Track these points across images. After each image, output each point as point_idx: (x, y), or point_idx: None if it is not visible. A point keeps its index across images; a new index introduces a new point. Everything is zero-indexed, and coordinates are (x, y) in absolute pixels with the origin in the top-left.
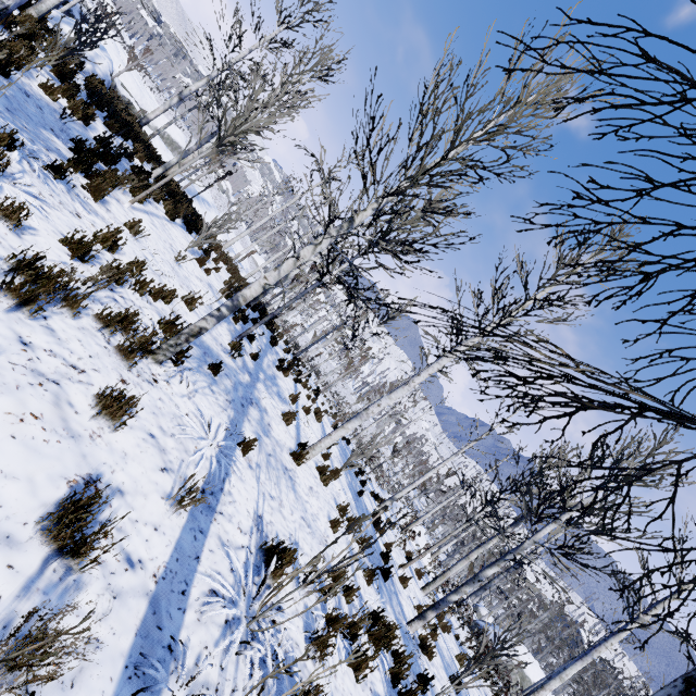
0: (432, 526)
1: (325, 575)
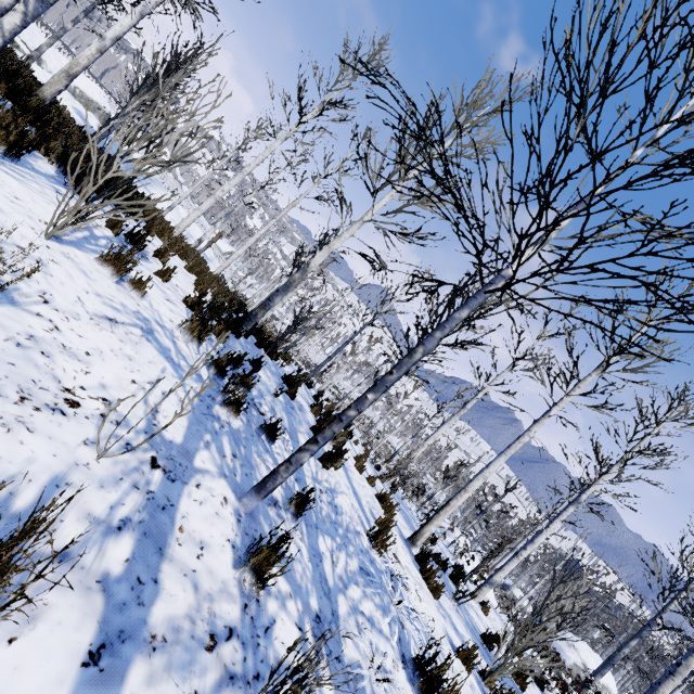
0: (464, 524)
1: None
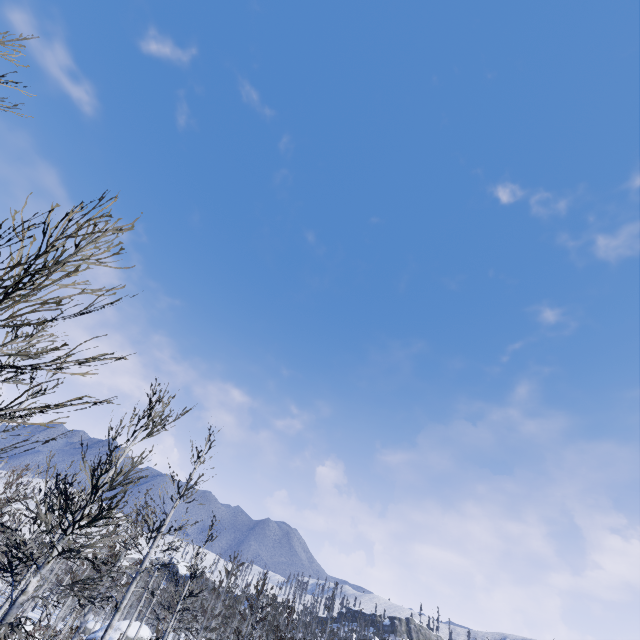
0: None
1: None
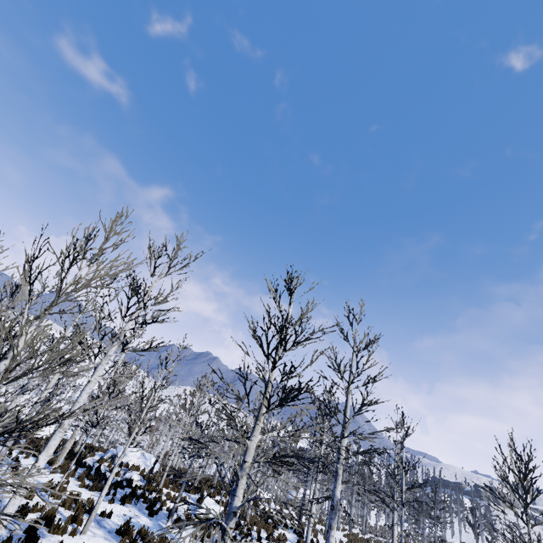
0: None
1: (344, 537)
